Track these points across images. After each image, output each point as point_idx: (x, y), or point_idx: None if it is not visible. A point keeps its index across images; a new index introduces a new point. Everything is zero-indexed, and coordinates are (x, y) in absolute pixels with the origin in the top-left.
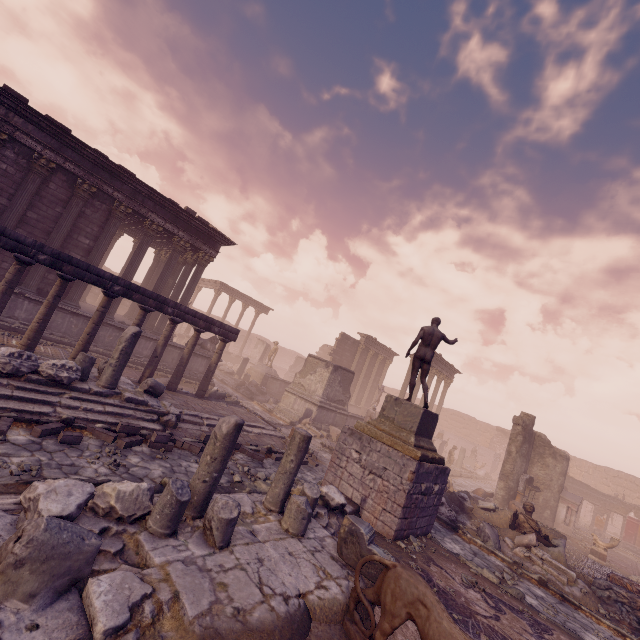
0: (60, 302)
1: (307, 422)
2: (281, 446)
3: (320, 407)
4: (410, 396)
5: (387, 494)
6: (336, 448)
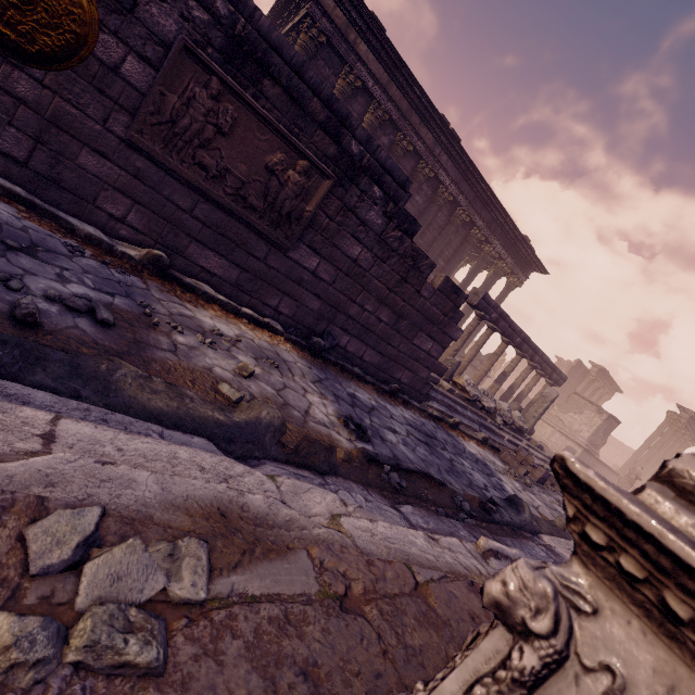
0: None
1: None
2: None
3: (584, 450)
4: None
5: None
6: None
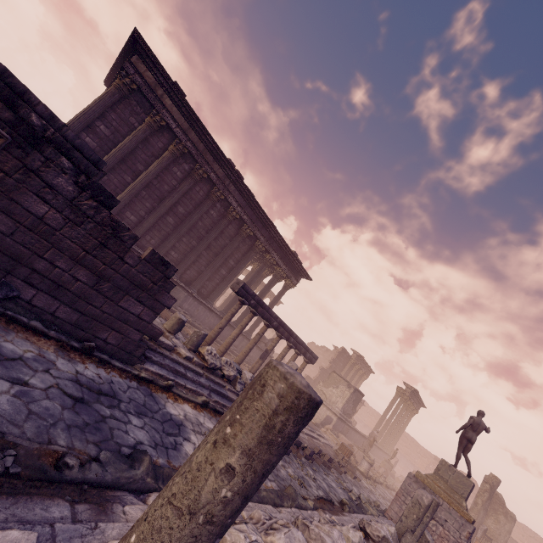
0: (205, 300)
1: (329, 428)
2: (336, 457)
3: (339, 418)
4: (456, 464)
5: (447, 541)
6: (402, 487)
